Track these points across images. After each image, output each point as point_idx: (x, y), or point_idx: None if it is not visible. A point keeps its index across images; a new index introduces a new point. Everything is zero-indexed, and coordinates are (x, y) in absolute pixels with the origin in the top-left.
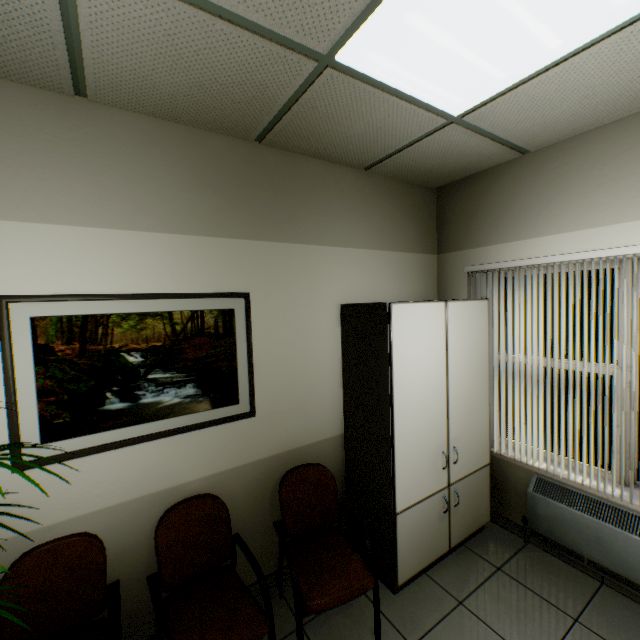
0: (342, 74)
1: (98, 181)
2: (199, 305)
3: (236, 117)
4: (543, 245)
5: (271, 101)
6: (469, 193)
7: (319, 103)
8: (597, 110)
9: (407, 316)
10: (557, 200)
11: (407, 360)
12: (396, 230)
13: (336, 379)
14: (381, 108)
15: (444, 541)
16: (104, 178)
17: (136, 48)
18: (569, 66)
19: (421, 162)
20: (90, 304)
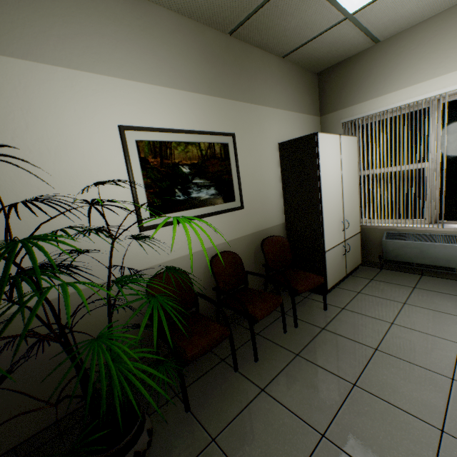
0: None
1: (155, 55)
2: (211, 139)
3: (227, 13)
4: (388, 99)
5: (254, 1)
6: (340, 73)
7: (281, 3)
8: (423, 10)
9: (324, 141)
10: (396, 70)
11: (325, 167)
12: (299, 99)
13: (277, 190)
14: (313, 7)
15: (344, 270)
16: (157, 53)
17: None
18: None
19: (318, 51)
20: (161, 134)
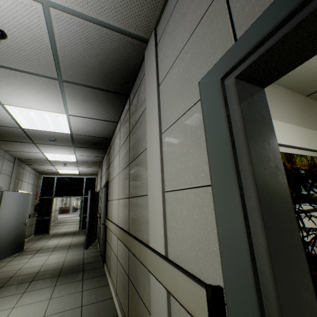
0: None
1: (279, 107)
2: (311, 154)
3: (316, 85)
4: None
5: None
6: None
7: None
8: None
9: None
10: None
11: None
12: None
13: None
14: None
15: None
16: (280, 106)
17: None
18: None
19: None
20: (288, 149)
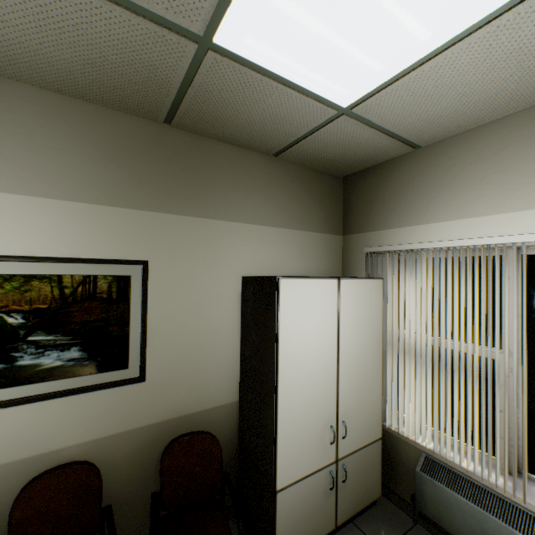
0: (225, 58)
1: None
2: (93, 270)
3: (138, 98)
4: (432, 231)
5: (166, 83)
6: (370, 182)
7: (212, 87)
8: (477, 108)
9: (297, 291)
10: (445, 190)
11: (295, 334)
12: (303, 211)
13: (235, 347)
14: (272, 96)
15: (330, 519)
16: (1, 145)
17: (14, 19)
18: (442, 61)
19: (323, 151)
20: None
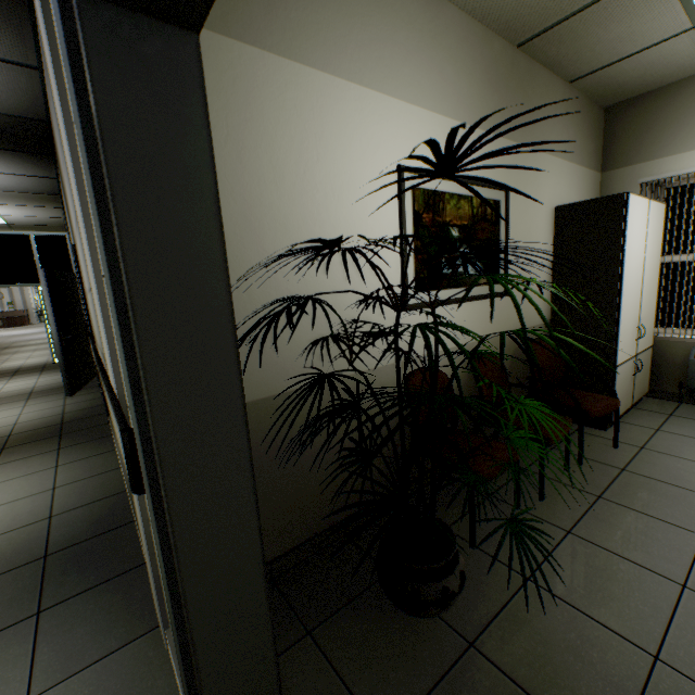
0: None
1: (440, 72)
2: (484, 194)
3: (533, 17)
4: None
5: (580, 0)
6: (645, 109)
7: (614, 4)
8: None
9: (634, 206)
10: None
11: (630, 244)
12: (581, 145)
13: (543, 275)
14: (655, 11)
15: (630, 398)
16: (443, 70)
17: None
18: None
19: (625, 74)
20: (436, 182)
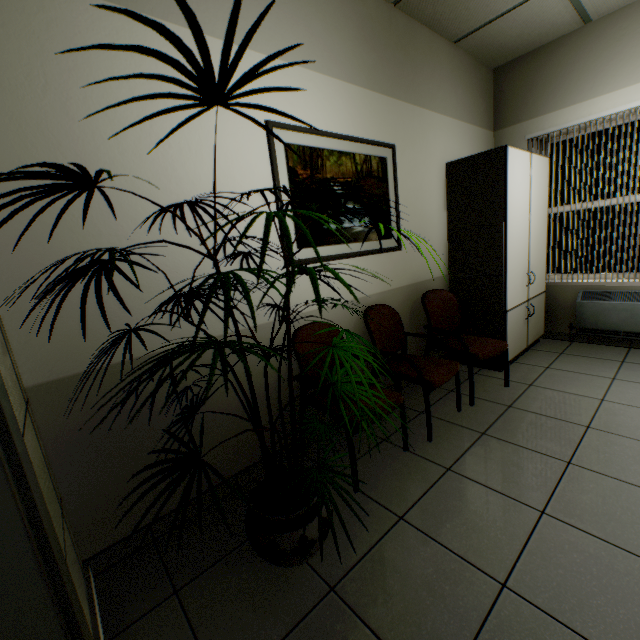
0: None
1: (307, 27)
2: (368, 151)
3: None
4: (598, 104)
5: None
6: (528, 69)
7: None
8: None
9: (514, 159)
10: (613, 63)
11: (513, 195)
12: (471, 105)
13: (440, 230)
14: None
15: (525, 340)
16: (310, 24)
17: None
18: None
19: (504, 33)
20: (312, 138)
